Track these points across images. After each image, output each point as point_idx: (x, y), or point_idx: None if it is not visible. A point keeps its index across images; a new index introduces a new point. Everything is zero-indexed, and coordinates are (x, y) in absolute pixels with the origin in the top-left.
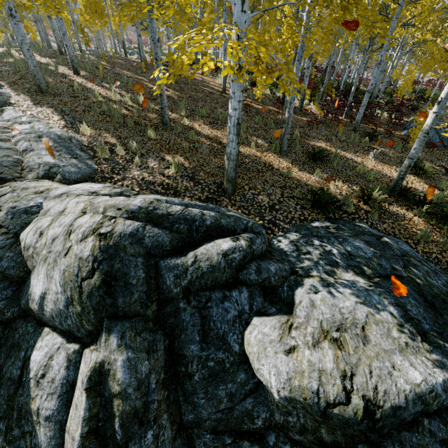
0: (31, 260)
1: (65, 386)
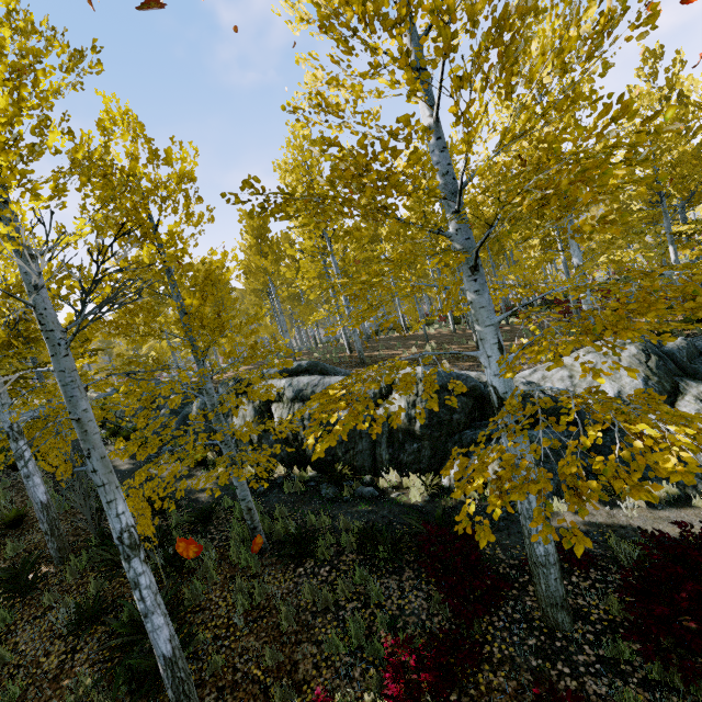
0: None
1: None
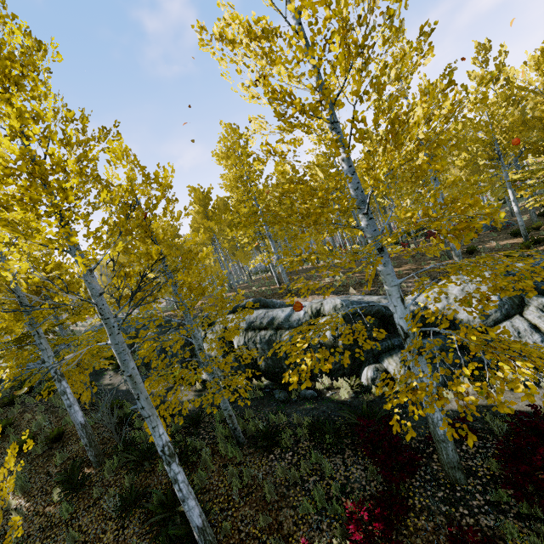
0: (450, 311)
1: (532, 328)
